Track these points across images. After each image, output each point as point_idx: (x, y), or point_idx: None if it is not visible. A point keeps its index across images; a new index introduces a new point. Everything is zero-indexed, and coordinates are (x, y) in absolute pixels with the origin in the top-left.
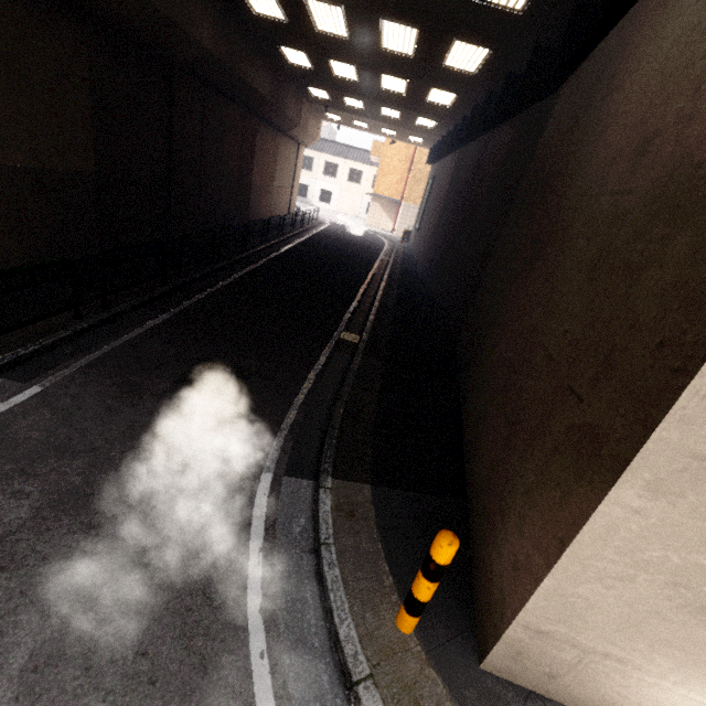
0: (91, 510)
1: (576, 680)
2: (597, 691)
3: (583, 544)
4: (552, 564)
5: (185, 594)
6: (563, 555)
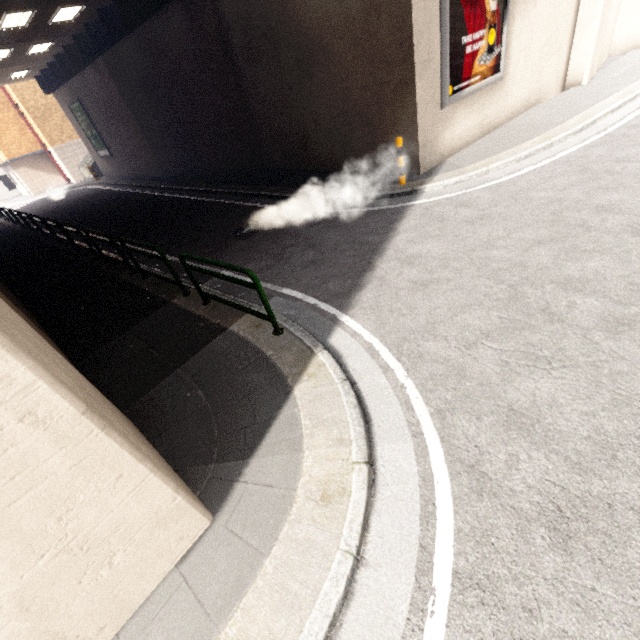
0: (319, 241)
1: (433, 154)
2: (437, 153)
3: (418, 107)
4: (416, 121)
5: (367, 219)
6: (417, 115)
